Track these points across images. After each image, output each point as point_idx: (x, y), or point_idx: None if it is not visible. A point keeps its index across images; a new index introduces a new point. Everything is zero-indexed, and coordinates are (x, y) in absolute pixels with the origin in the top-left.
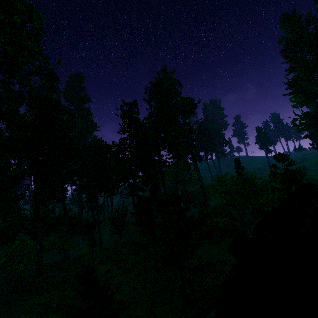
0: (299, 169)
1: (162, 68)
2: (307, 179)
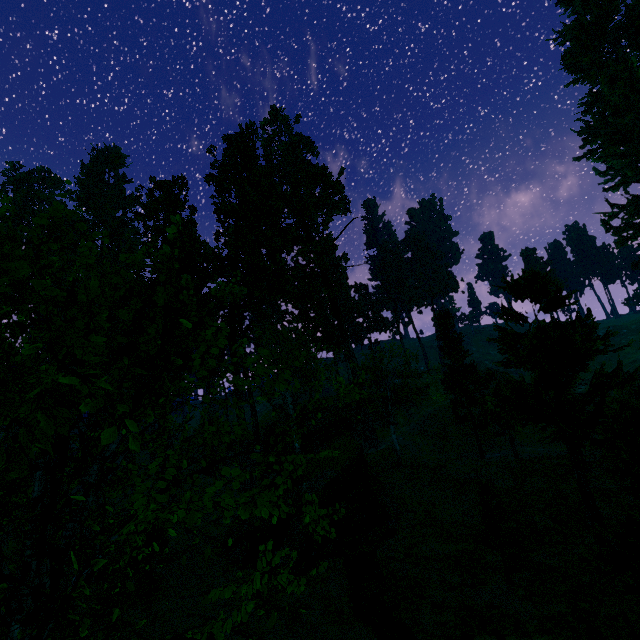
0: (587, 316)
1: (269, 112)
2: None
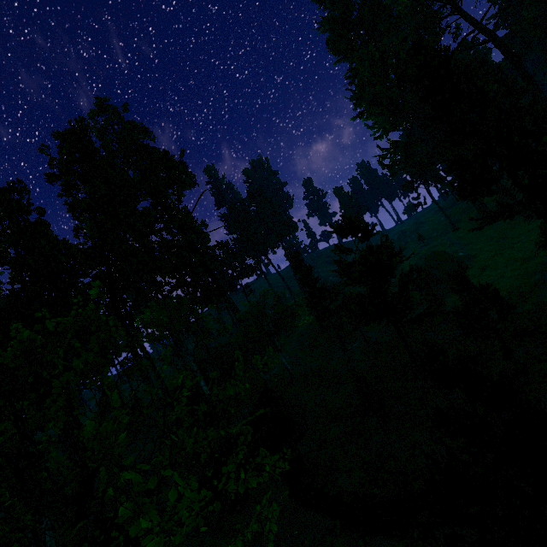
0: (387, 240)
1: (94, 103)
2: (427, 256)
